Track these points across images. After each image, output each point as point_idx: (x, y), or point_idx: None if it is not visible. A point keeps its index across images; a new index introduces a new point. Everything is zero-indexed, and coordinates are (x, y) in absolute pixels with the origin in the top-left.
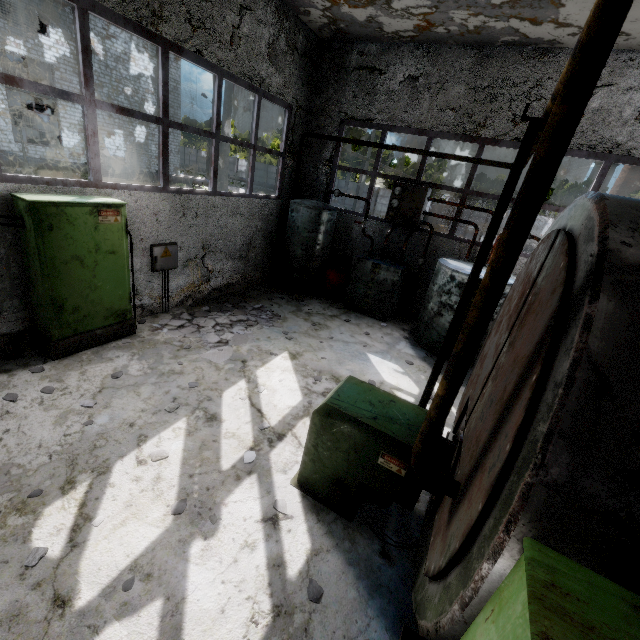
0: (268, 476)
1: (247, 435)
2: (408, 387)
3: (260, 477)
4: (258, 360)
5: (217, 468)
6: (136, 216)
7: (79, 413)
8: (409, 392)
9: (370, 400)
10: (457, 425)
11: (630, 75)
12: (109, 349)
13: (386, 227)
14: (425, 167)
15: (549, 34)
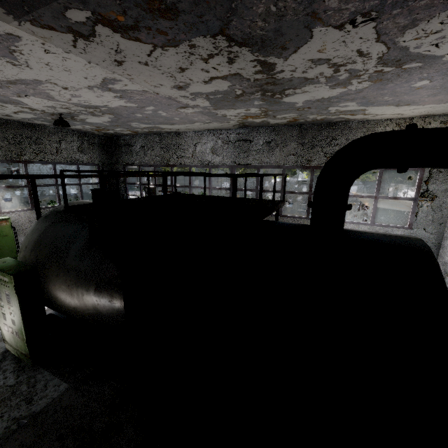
0: None
1: None
2: None
3: None
4: None
5: None
6: (19, 221)
7: None
8: None
9: None
10: None
11: (204, 138)
12: None
13: None
14: None
15: (172, 130)
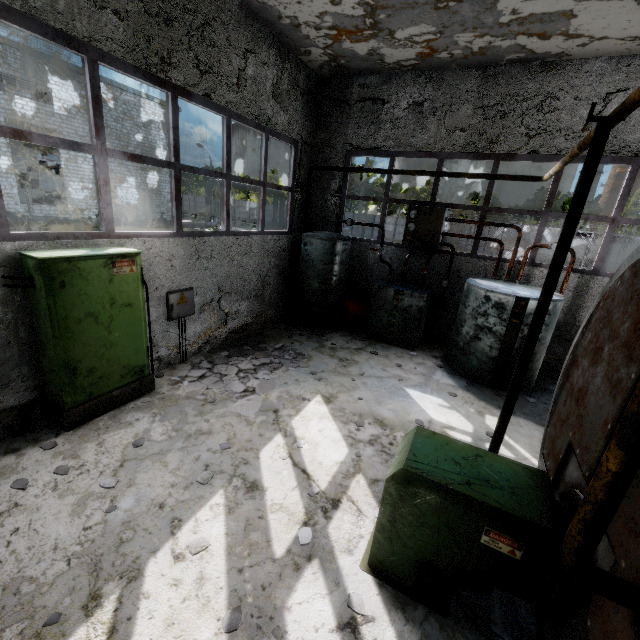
0: (332, 560)
1: (296, 505)
2: (460, 424)
3: (323, 563)
4: (291, 408)
5: (269, 556)
6: (150, 264)
7: (99, 497)
8: (463, 430)
9: (453, 457)
10: (556, 477)
11: None
12: (127, 411)
13: (403, 252)
14: (417, 192)
15: (557, 47)
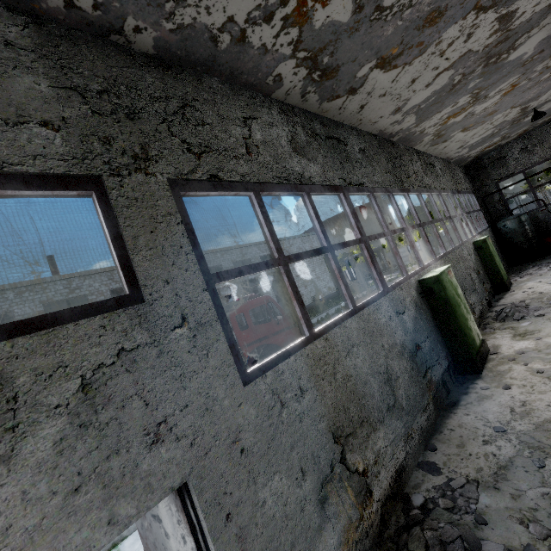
0: None
1: None
2: None
3: None
4: None
5: None
6: None
7: None
8: None
9: None
10: None
11: None
12: (516, 285)
13: None
14: None
15: None
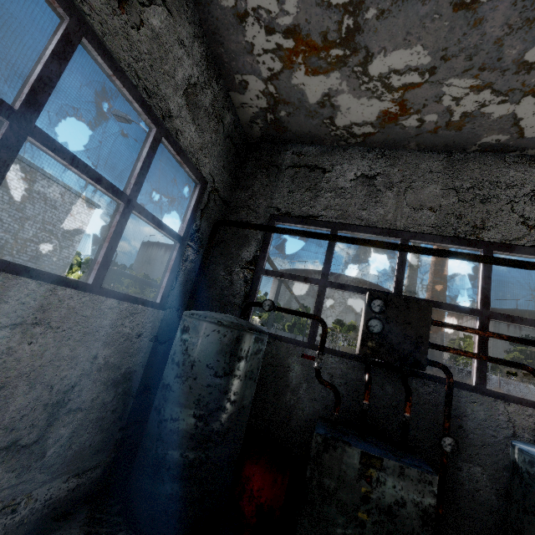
0: None
1: None
2: None
3: None
4: None
5: None
6: None
7: None
8: None
9: None
10: None
11: None
12: None
13: (353, 367)
14: None
15: None
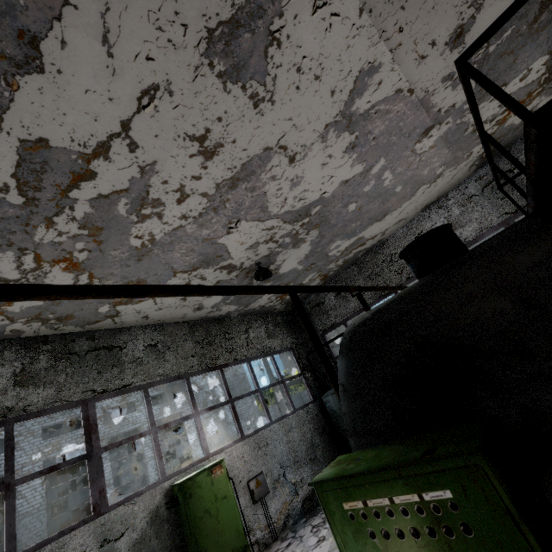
0: None
1: None
2: None
3: None
4: None
5: None
6: (232, 465)
7: None
8: None
9: None
10: None
11: (425, 223)
12: None
13: None
14: None
15: (374, 241)
